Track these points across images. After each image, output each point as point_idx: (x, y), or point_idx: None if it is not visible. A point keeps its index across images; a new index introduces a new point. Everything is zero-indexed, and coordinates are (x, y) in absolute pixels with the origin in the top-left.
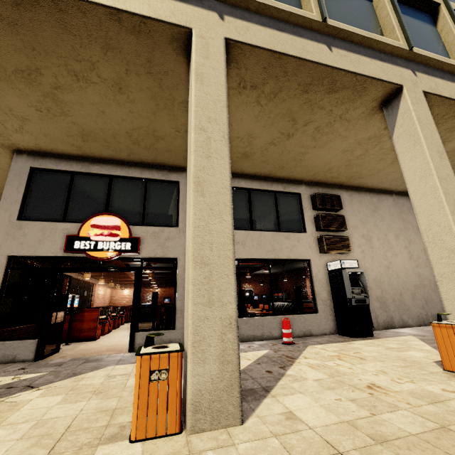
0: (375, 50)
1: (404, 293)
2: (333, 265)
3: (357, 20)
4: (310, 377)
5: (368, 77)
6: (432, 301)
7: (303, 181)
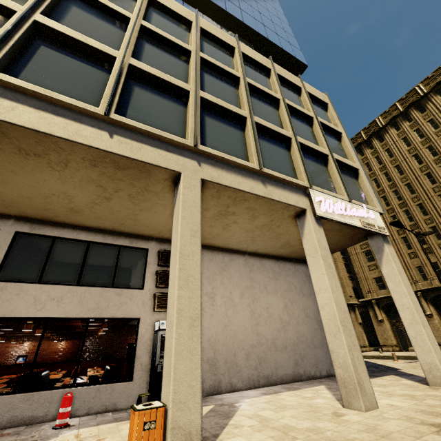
0: (165, 142)
1: (238, 353)
2: (157, 325)
3: (163, 117)
4: None
5: (145, 163)
6: (266, 361)
7: (154, 237)
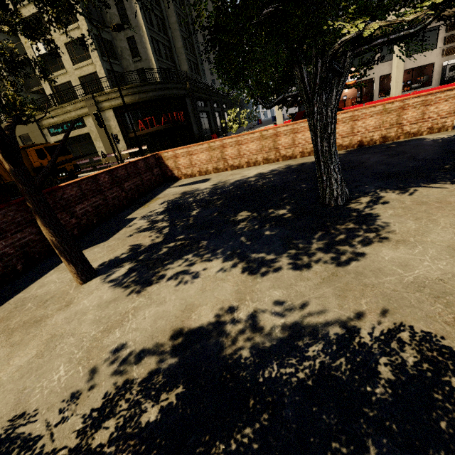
0: None
1: None
2: (445, 63)
3: None
4: None
5: None
6: None
7: (444, 16)
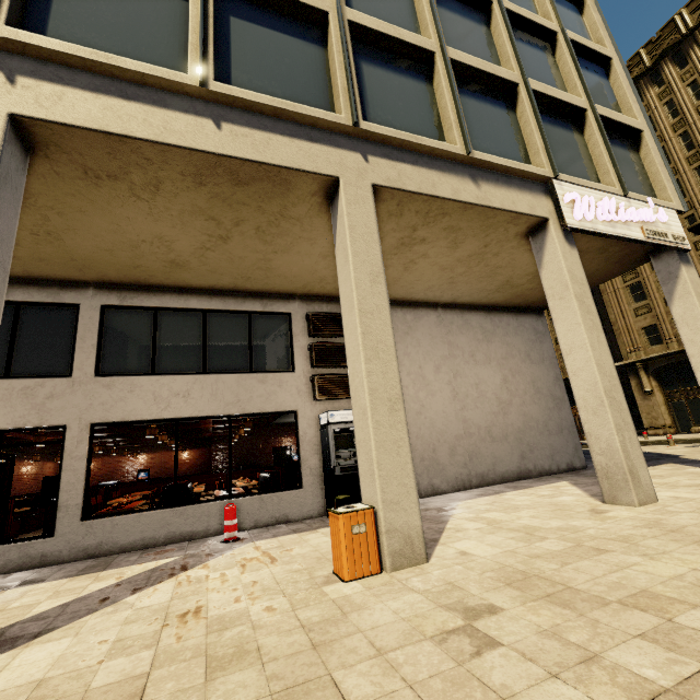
0: (305, 124)
1: (439, 448)
2: (323, 418)
3: (292, 76)
4: (140, 604)
5: (281, 167)
6: (480, 455)
7: (297, 295)
